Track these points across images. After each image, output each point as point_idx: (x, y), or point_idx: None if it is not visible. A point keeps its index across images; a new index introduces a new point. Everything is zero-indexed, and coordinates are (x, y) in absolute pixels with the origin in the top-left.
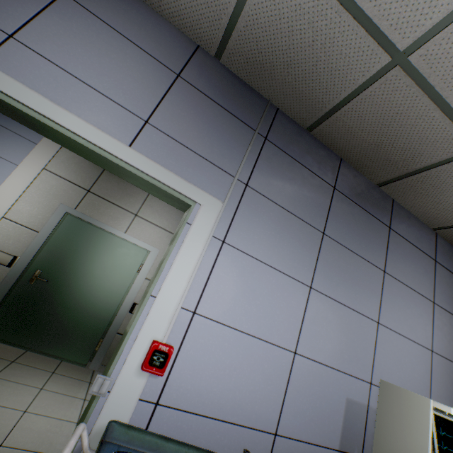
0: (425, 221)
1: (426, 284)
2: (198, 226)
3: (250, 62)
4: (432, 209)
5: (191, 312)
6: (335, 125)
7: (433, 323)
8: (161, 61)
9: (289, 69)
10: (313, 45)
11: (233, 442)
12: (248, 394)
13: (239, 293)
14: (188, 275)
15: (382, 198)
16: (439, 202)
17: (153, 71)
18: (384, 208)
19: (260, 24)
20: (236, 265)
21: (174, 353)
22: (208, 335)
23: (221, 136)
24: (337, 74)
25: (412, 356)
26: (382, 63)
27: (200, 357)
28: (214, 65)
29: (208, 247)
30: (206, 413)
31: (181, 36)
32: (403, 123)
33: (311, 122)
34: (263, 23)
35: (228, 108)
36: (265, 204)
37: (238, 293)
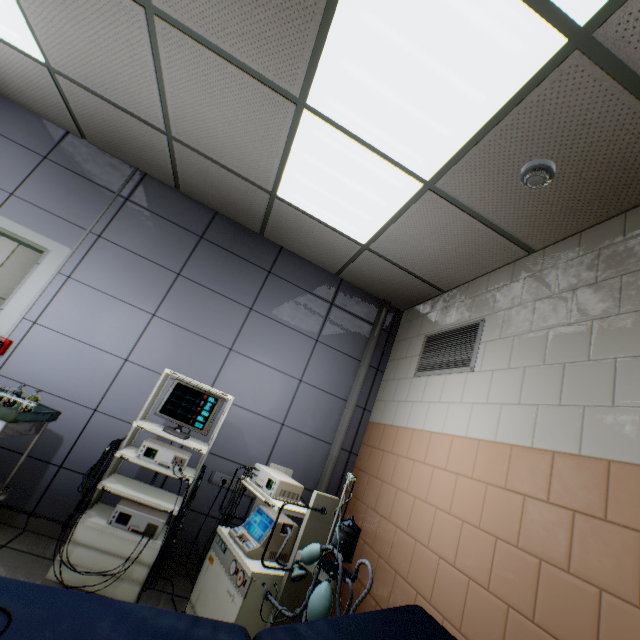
0: (323, 267)
1: (311, 324)
2: (47, 265)
3: (104, 142)
4: (312, 253)
5: (33, 322)
6: (188, 184)
7: (311, 358)
8: (31, 149)
9: (127, 145)
10: (124, 129)
11: (56, 408)
12: (75, 381)
13: (78, 313)
14: (33, 298)
15: (266, 246)
16: (308, 245)
17: (23, 157)
18: (267, 255)
19: (88, 118)
20: (79, 294)
21: (15, 346)
22: (45, 338)
23: (80, 201)
24: (152, 147)
25: (270, 381)
26: (165, 139)
27: (36, 351)
28: (82, 145)
29: (55, 280)
30: (36, 386)
31: (53, 127)
32: (217, 179)
33: (174, 183)
34: (89, 117)
35: (91, 178)
36: (117, 250)
37: (77, 313)
